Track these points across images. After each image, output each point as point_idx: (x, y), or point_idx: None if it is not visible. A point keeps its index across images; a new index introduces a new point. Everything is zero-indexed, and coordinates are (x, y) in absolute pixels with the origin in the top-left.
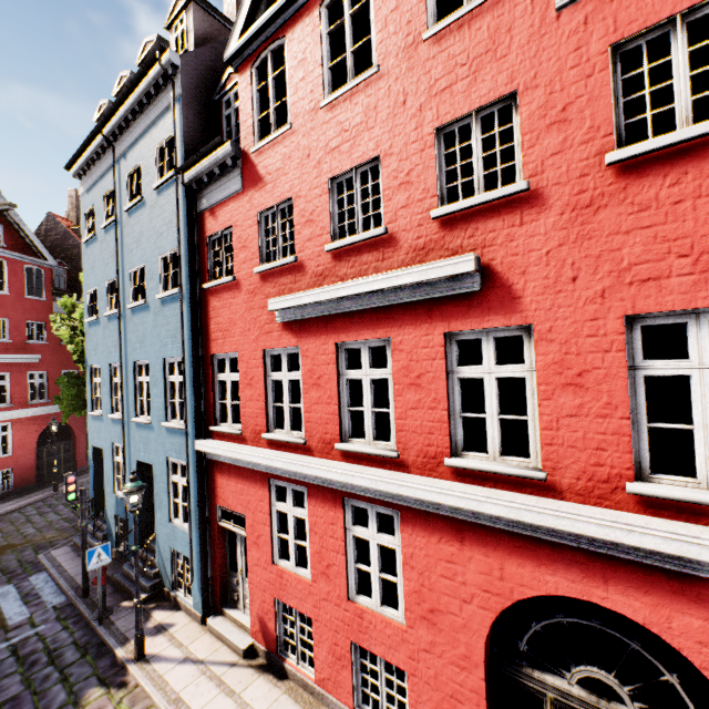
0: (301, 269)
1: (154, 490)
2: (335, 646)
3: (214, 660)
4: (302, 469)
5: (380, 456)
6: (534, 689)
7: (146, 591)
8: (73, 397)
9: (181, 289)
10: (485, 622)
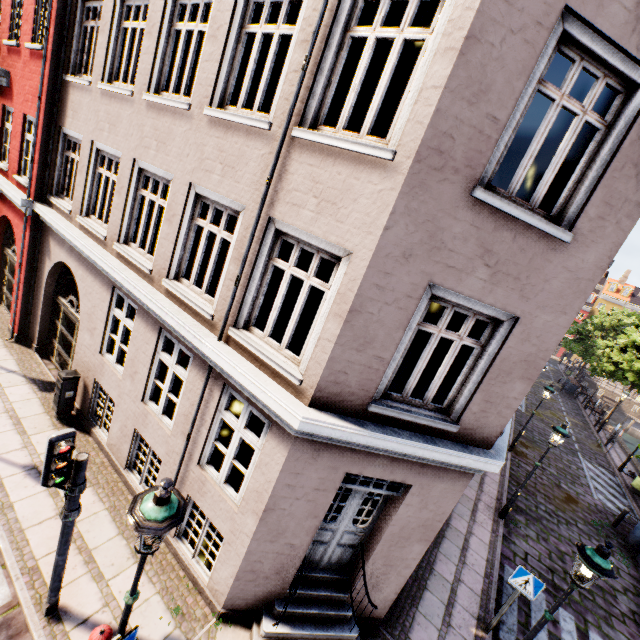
0: None
1: None
2: None
3: None
4: None
5: None
6: (7, 255)
7: None
8: None
9: None
10: None
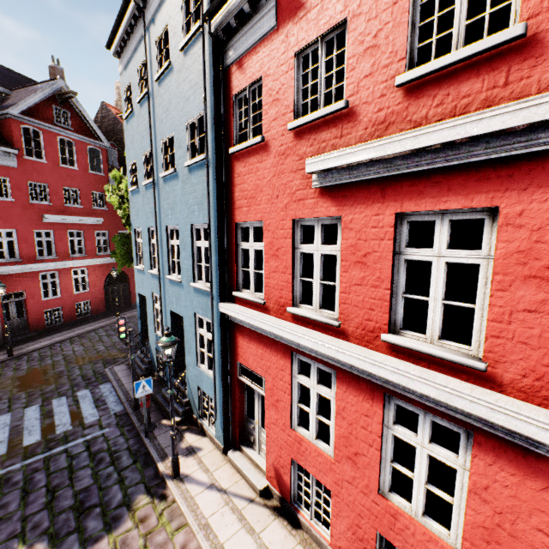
0: (352, 118)
1: (184, 337)
2: (356, 527)
3: (235, 492)
4: (337, 354)
5: (451, 362)
6: None
7: (179, 414)
8: (124, 253)
9: (207, 155)
10: None
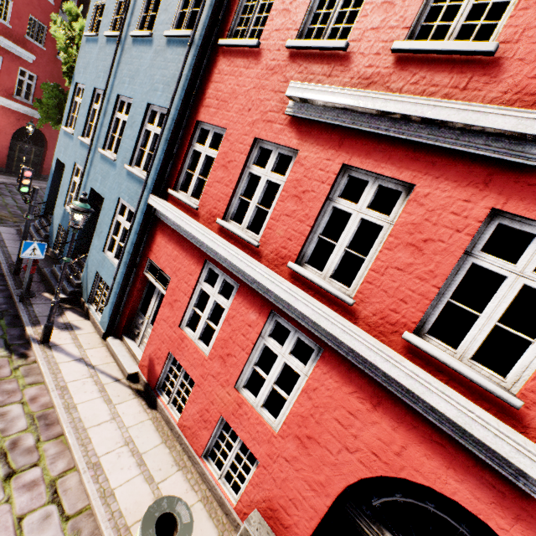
0: (345, 63)
1: (98, 219)
2: (205, 411)
3: (103, 370)
4: (246, 268)
5: (331, 295)
6: (366, 533)
7: (66, 293)
8: (53, 107)
9: (194, 32)
10: (358, 473)
